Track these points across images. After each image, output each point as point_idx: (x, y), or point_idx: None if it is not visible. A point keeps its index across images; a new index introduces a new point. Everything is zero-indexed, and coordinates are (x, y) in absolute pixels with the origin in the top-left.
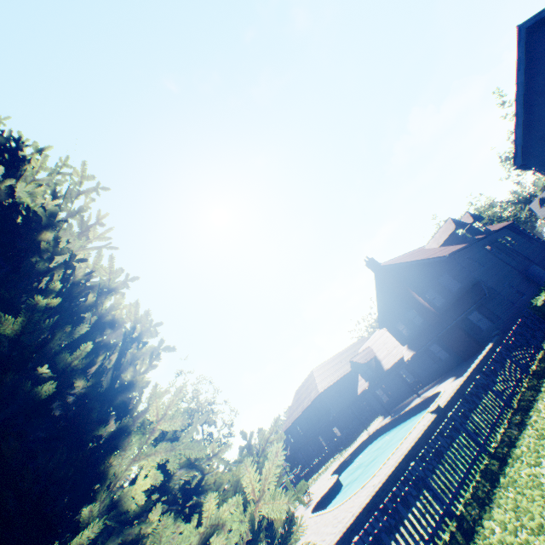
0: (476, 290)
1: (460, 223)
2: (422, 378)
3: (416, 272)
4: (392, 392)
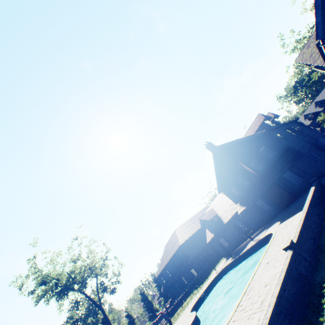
0: (288, 154)
1: (266, 117)
2: (252, 226)
3: (242, 147)
4: (231, 239)
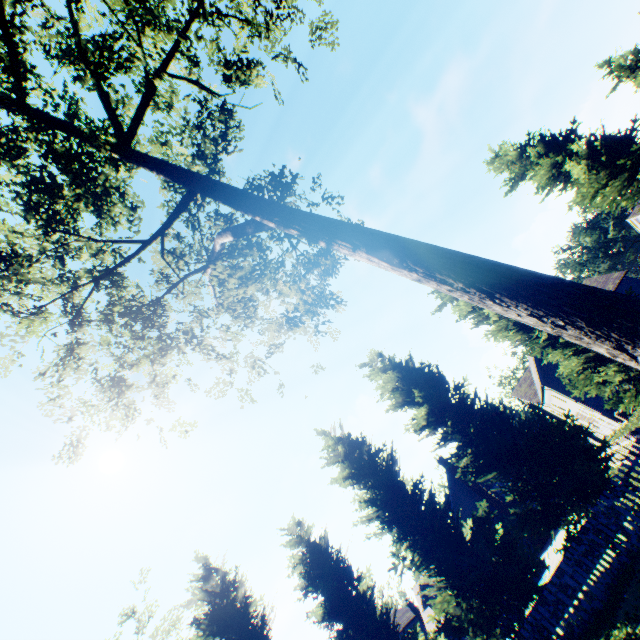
0: None
1: None
2: None
3: None
4: None
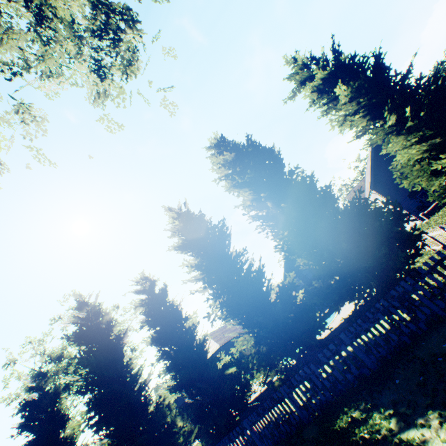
0: None
1: None
2: None
3: None
4: None
